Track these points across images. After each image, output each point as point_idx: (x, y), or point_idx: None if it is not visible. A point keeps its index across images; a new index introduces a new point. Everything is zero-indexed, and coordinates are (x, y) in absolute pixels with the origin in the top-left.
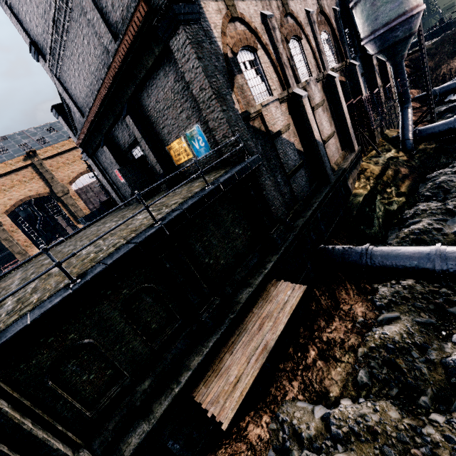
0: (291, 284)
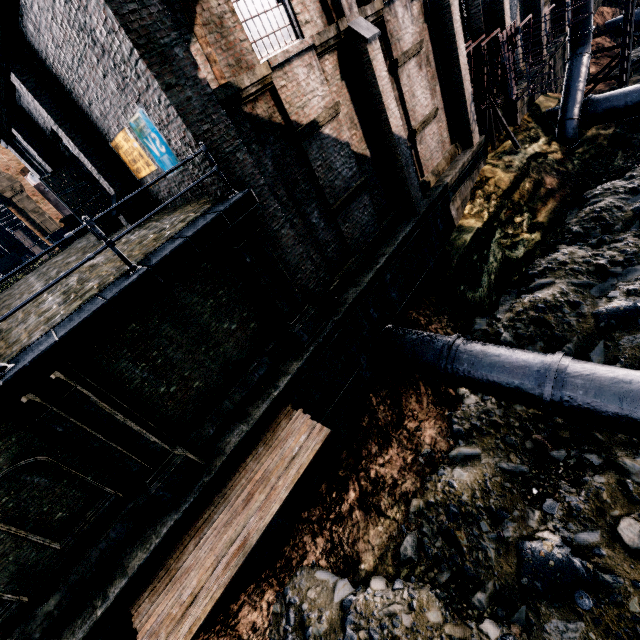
0: (310, 421)
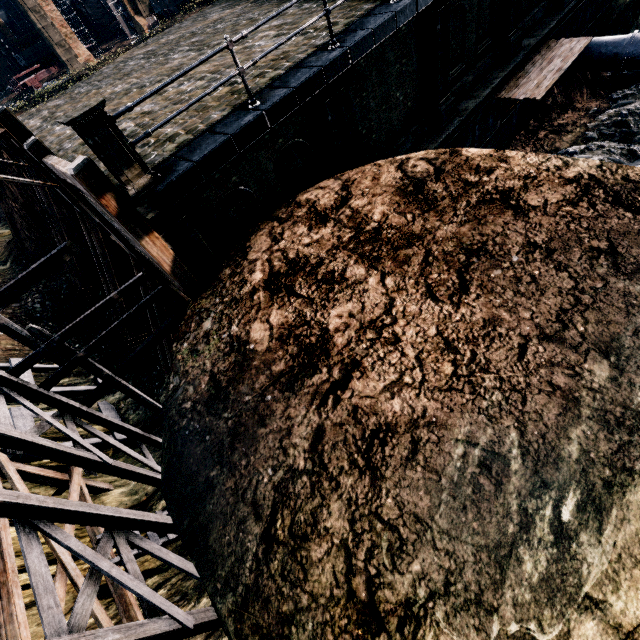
0: (574, 39)
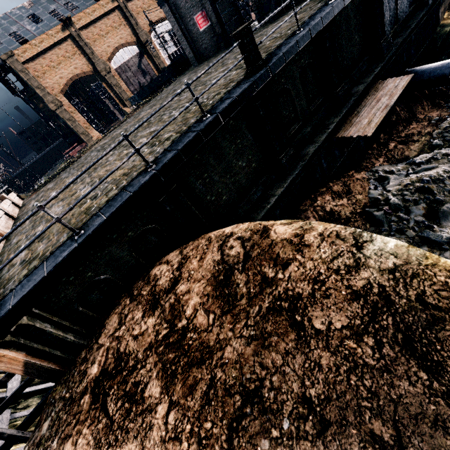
0: (398, 78)
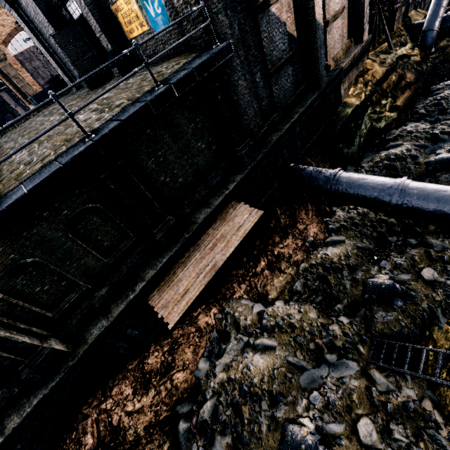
0: (249, 208)
